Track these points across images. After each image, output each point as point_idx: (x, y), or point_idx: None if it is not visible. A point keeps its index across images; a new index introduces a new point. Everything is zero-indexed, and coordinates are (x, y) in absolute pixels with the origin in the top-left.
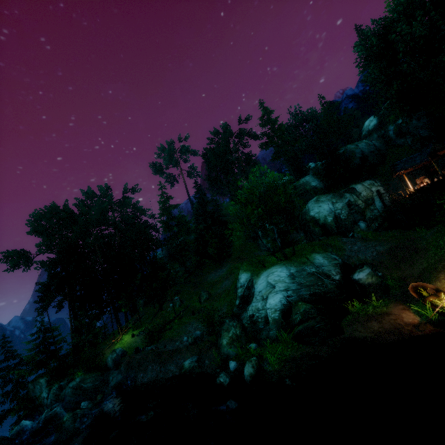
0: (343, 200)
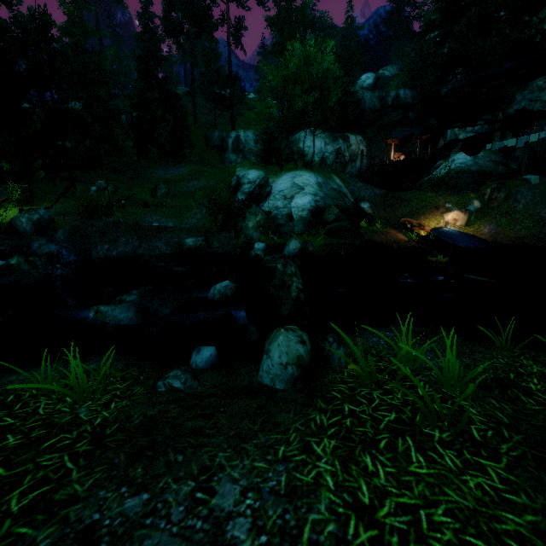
0: (335, 145)
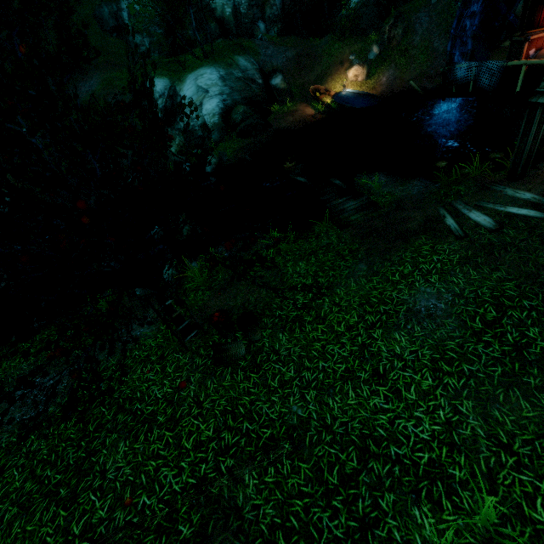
0: None
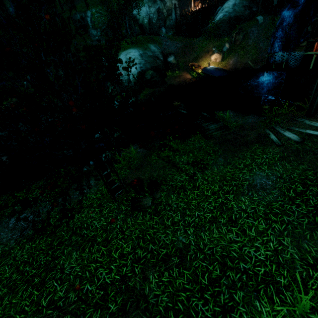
0: (155, 6)
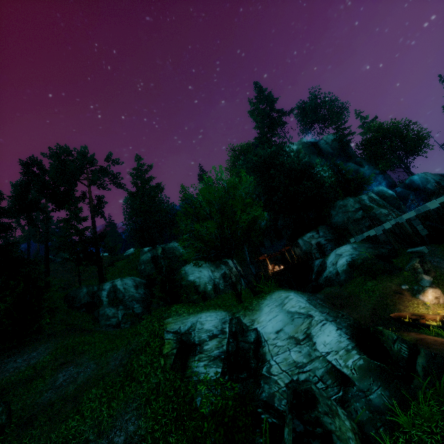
0: (219, 271)
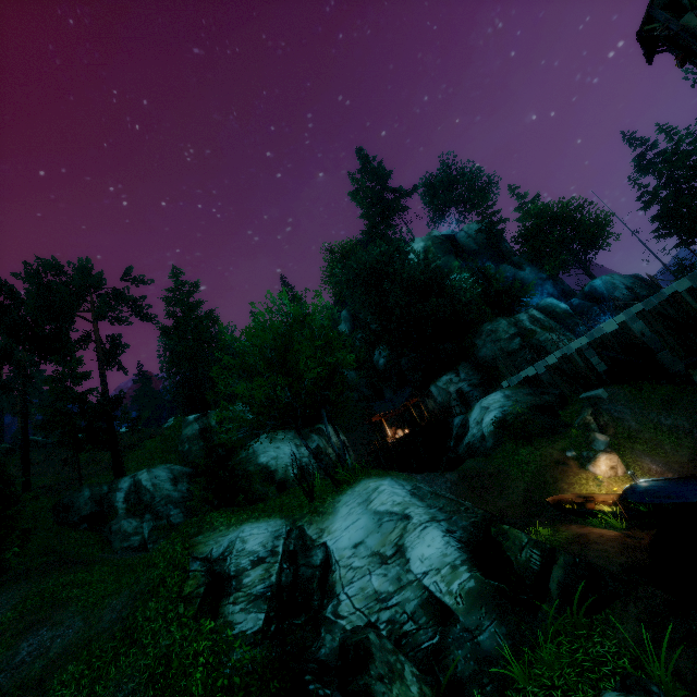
0: (310, 444)
